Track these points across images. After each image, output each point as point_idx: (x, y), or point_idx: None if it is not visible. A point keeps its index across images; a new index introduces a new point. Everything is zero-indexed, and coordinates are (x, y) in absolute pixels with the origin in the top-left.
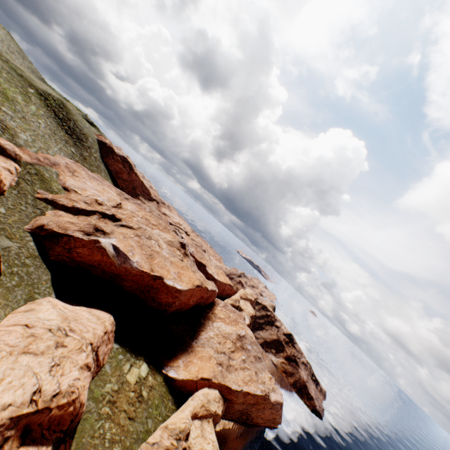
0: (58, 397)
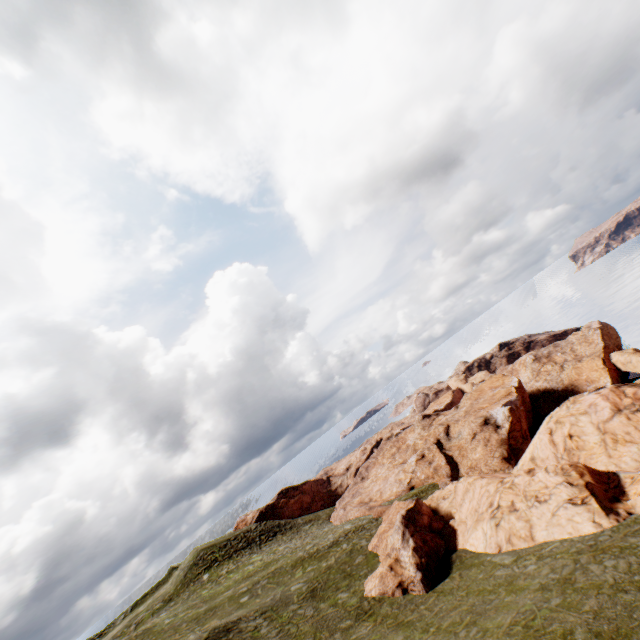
0: None
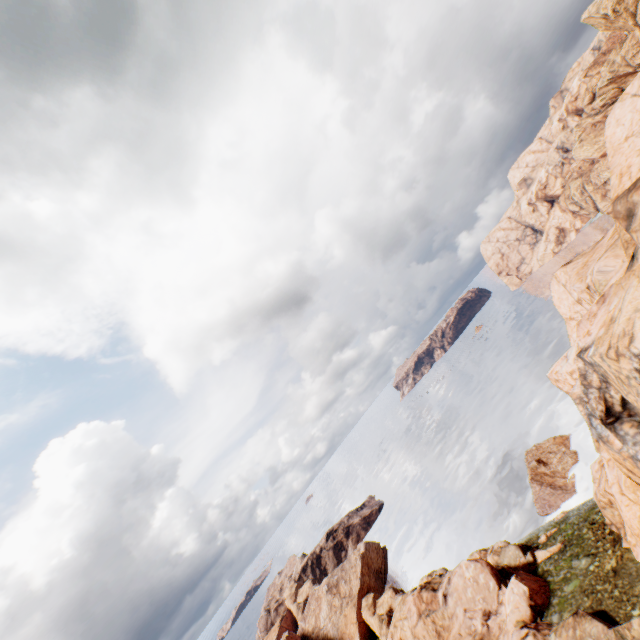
0: None
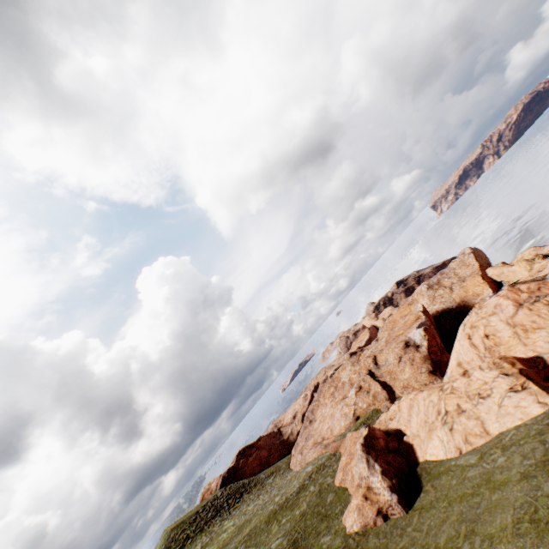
0: None
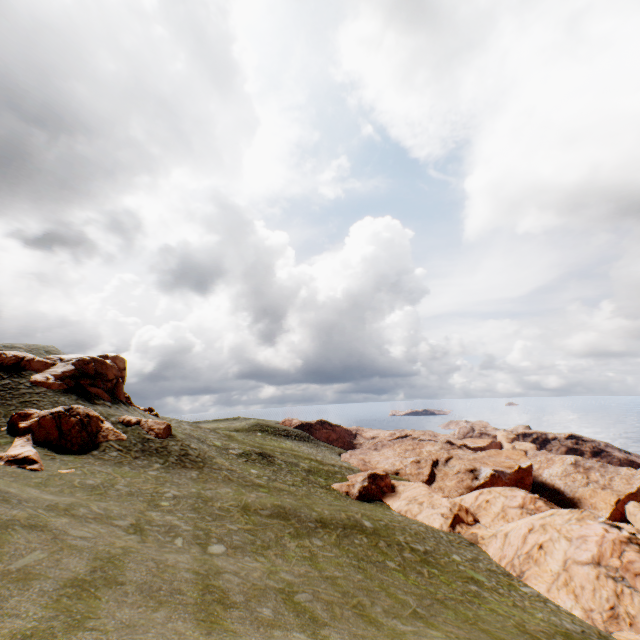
0: (639, 532)
